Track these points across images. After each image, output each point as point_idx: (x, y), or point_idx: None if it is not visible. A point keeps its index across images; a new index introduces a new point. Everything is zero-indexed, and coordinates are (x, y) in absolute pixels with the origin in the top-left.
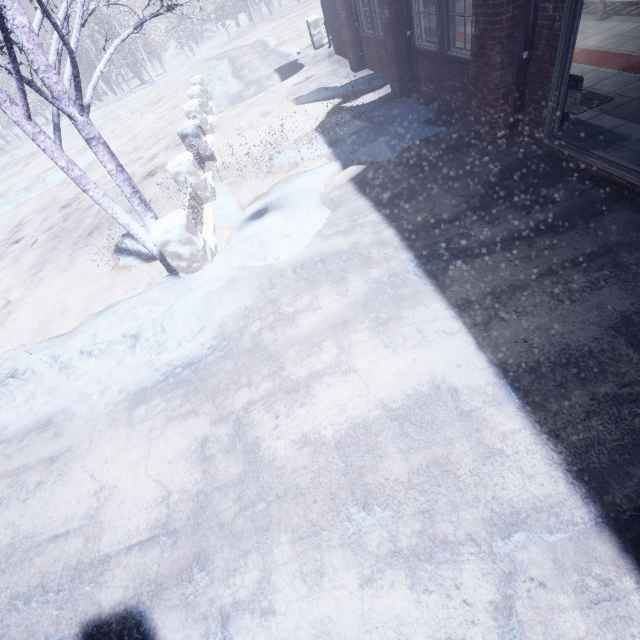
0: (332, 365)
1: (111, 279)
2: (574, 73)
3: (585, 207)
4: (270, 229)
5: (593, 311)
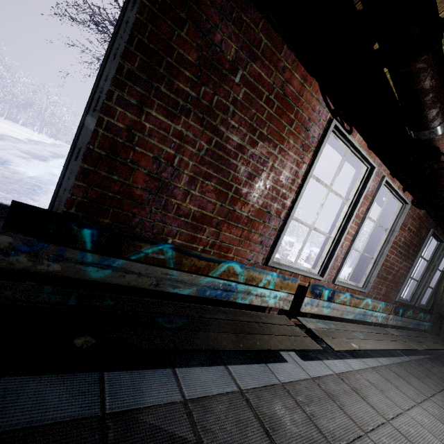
0: None
1: None
2: None
3: None
4: None
5: None
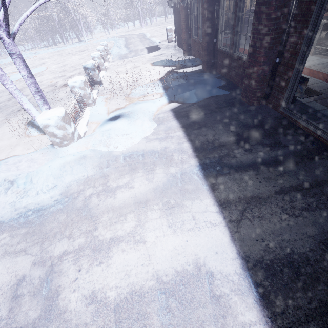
0: (129, 234)
1: (18, 140)
2: None
3: (304, 153)
4: (117, 129)
5: (309, 226)
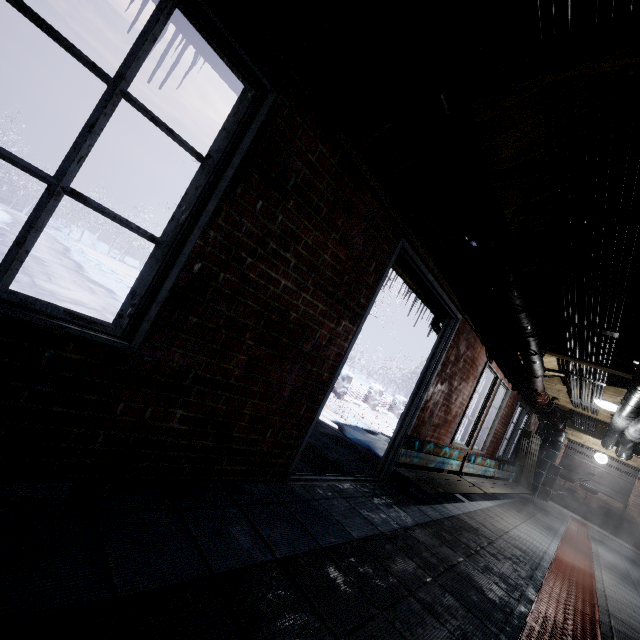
0: None
1: None
2: (523, 549)
3: None
4: None
5: None
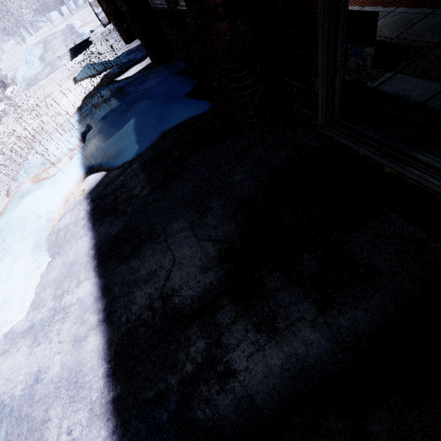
0: None
1: None
2: None
3: None
4: None
5: None
